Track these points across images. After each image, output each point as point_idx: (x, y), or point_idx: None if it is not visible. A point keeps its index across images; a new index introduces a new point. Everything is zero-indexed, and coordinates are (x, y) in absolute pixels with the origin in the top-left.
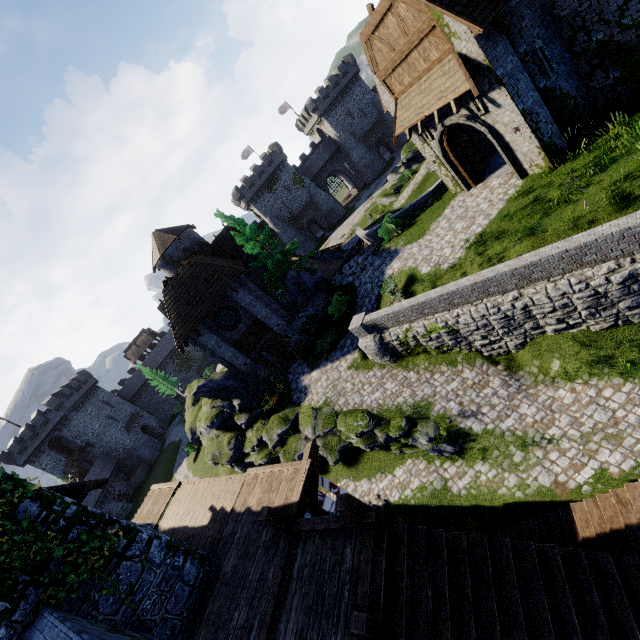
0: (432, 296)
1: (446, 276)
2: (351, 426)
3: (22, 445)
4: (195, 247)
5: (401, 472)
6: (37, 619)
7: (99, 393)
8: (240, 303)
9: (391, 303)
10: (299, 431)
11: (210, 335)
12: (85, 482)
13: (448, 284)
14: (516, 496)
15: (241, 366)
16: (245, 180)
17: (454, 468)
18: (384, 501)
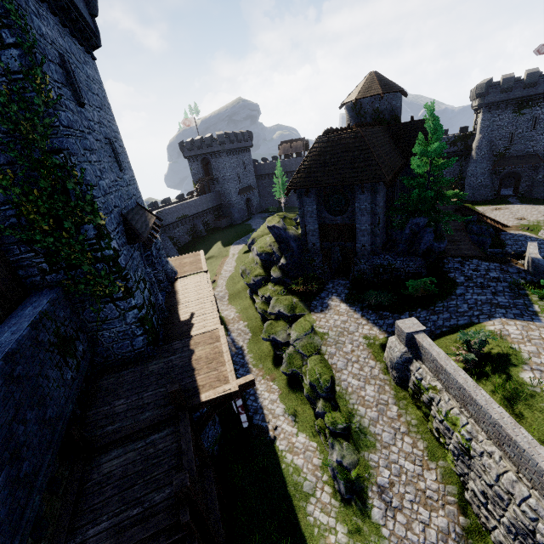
0: (492, 413)
1: (538, 414)
2: (314, 373)
3: (192, 146)
4: (386, 115)
5: (302, 440)
6: (52, 290)
7: (246, 155)
8: (356, 202)
9: (454, 354)
10: (291, 325)
11: (313, 202)
12: (141, 235)
13: (524, 430)
14: None
15: (310, 242)
16: (507, 79)
17: (328, 499)
18: (273, 437)
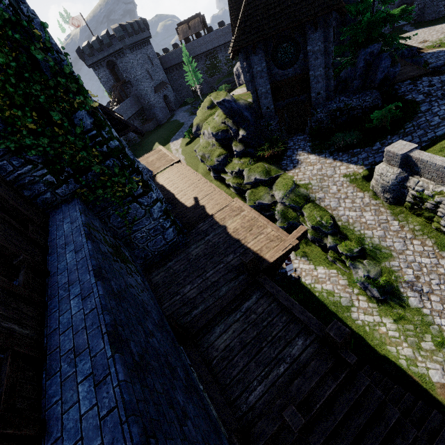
0: None
1: None
2: (314, 218)
3: (91, 51)
4: None
5: (323, 272)
6: (71, 203)
7: (148, 48)
8: (308, 45)
9: None
10: (271, 187)
11: (262, 59)
12: (128, 123)
13: None
14: (399, 361)
15: (264, 107)
16: None
17: (366, 305)
18: (297, 276)
